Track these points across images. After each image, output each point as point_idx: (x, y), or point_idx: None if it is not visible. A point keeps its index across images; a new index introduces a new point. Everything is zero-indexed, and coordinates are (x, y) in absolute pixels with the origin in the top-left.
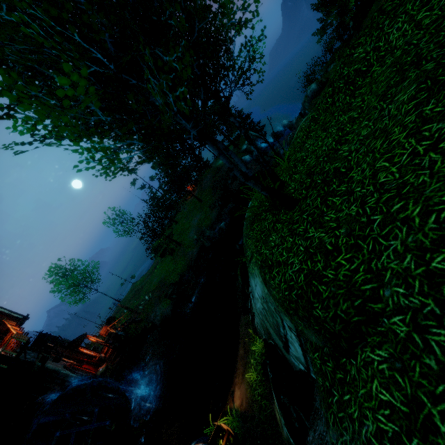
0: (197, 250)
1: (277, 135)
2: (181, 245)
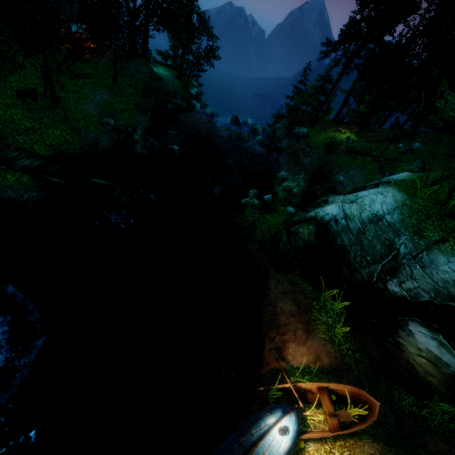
0: (110, 142)
1: (239, 122)
2: (57, 104)
